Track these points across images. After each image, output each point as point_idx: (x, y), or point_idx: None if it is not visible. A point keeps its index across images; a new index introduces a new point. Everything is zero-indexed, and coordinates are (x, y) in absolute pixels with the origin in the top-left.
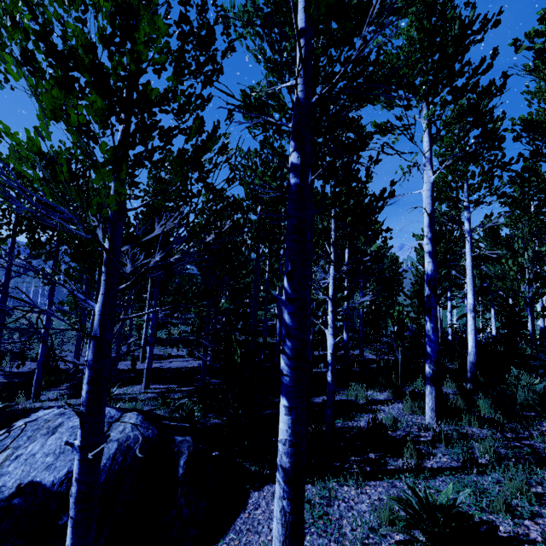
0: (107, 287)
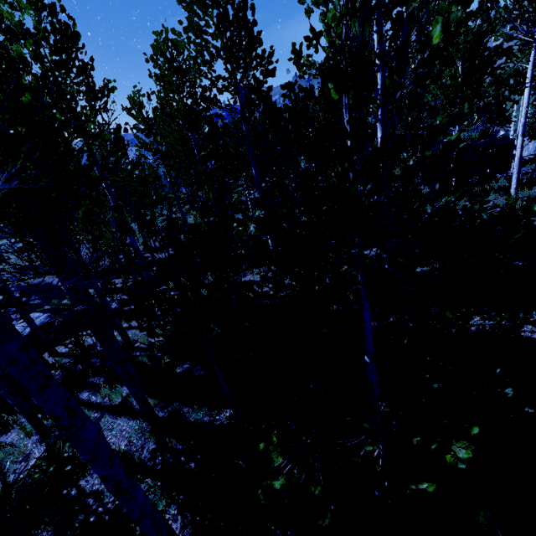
0: None
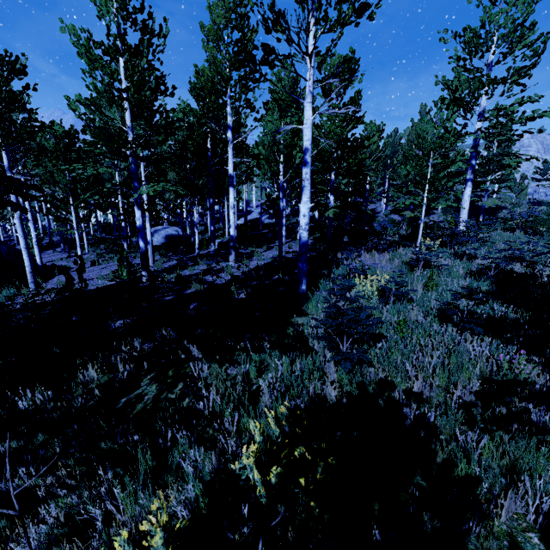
0: None
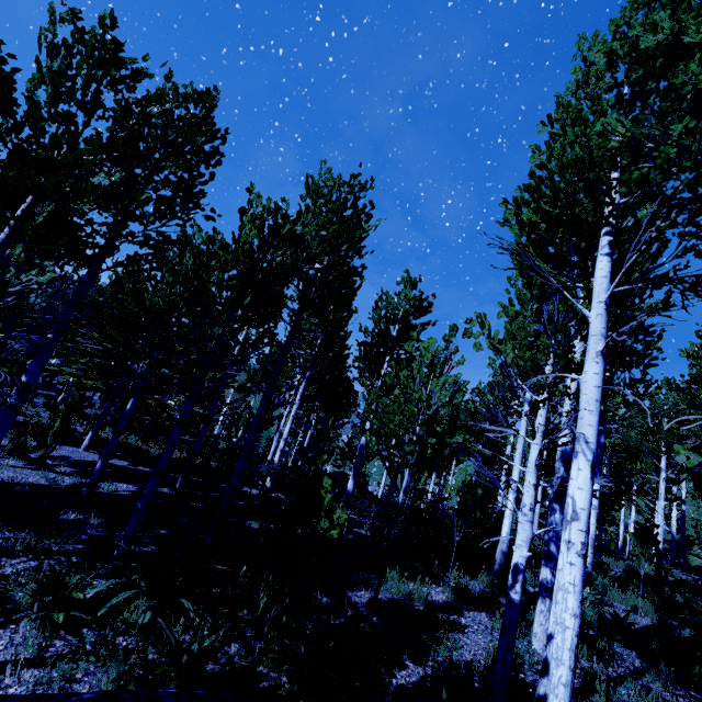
0: None
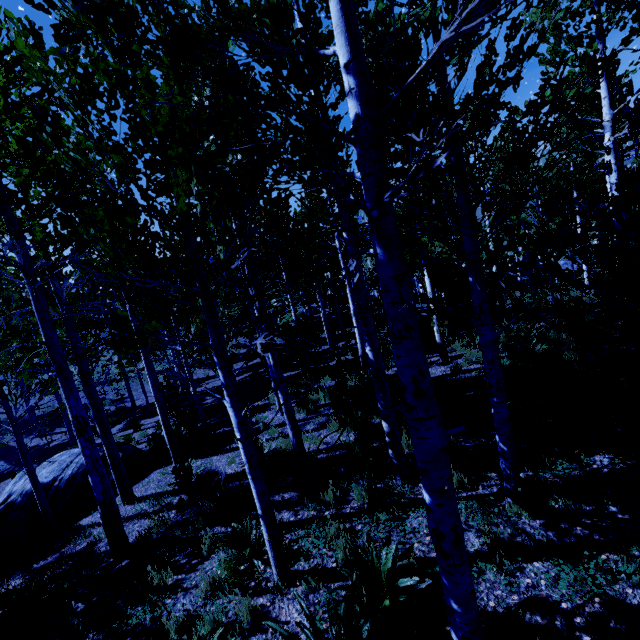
0: (12, 424)
